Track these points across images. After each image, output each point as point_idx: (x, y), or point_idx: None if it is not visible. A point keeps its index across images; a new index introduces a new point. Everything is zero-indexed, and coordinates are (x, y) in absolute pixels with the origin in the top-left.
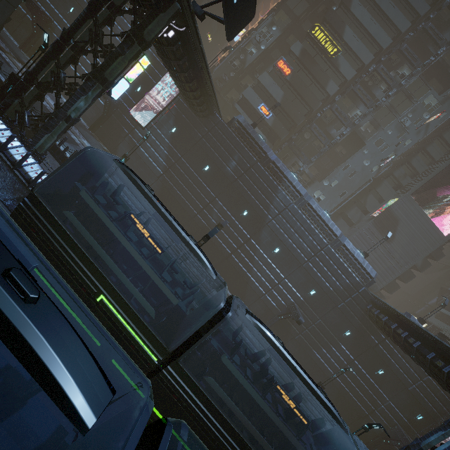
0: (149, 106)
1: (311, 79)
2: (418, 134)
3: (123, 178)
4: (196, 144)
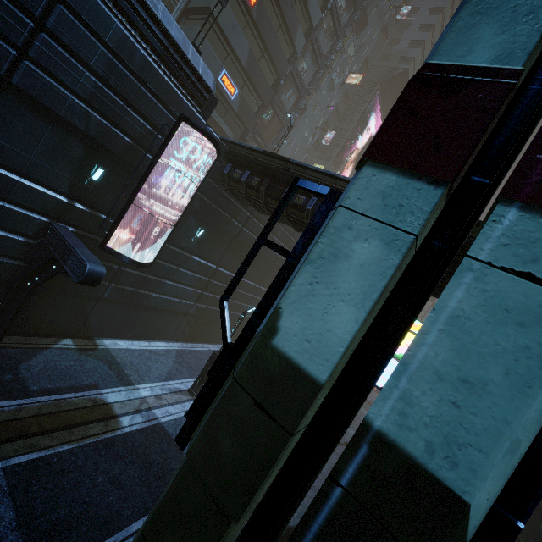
0: (138, 208)
1: (278, 17)
2: (339, 93)
3: (172, 367)
4: (234, 239)
